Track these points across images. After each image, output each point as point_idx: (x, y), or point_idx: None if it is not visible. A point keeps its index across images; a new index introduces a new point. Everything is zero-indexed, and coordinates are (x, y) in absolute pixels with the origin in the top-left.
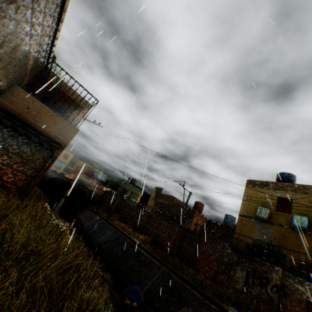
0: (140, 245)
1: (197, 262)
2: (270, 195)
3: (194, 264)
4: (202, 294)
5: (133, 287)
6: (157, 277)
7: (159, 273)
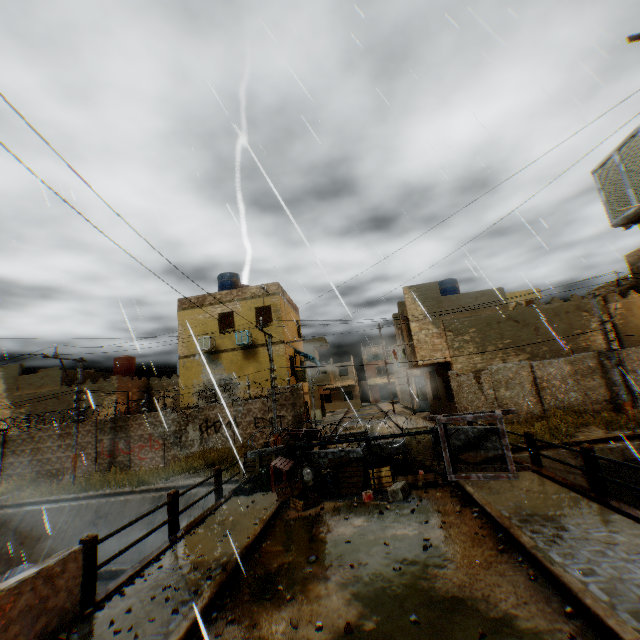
0: (6, 504)
1: (136, 456)
2: (174, 336)
3: (131, 463)
4: (144, 492)
5: (12, 572)
6: (62, 525)
7: (65, 517)
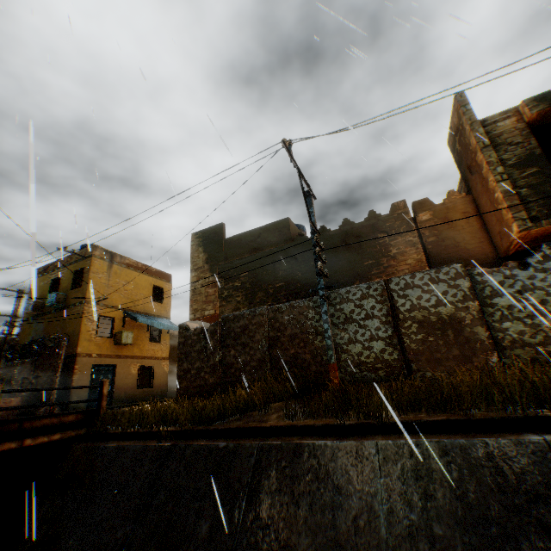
0: None
1: None
2: None
3: None
4: None
5: None
6: None
7: None
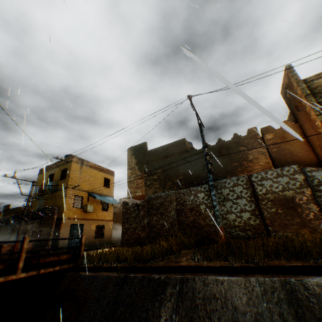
0: None
1: None
2: None
3: None
4: None
5: None
6: None
7: None
